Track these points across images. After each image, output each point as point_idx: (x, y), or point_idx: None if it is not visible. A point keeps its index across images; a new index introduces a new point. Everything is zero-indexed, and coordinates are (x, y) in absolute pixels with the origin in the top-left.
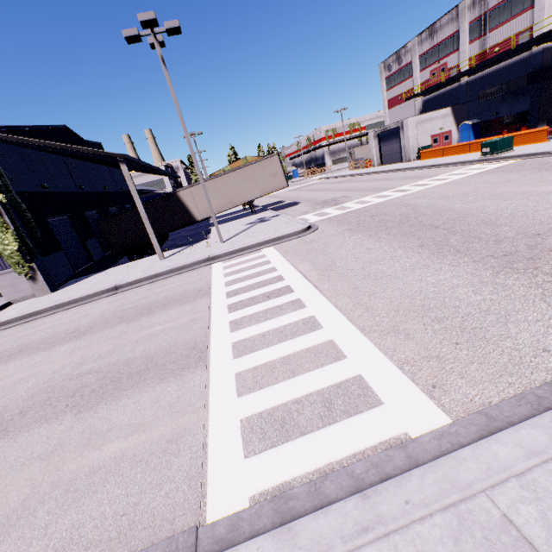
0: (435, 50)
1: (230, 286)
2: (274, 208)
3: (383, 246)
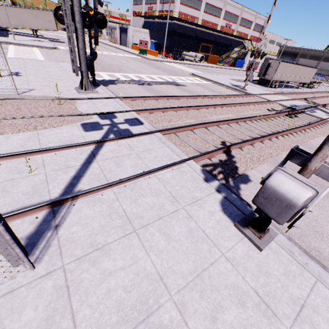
0: None
1: (16, 50)
2: (51, 40)
3: (69, 56)
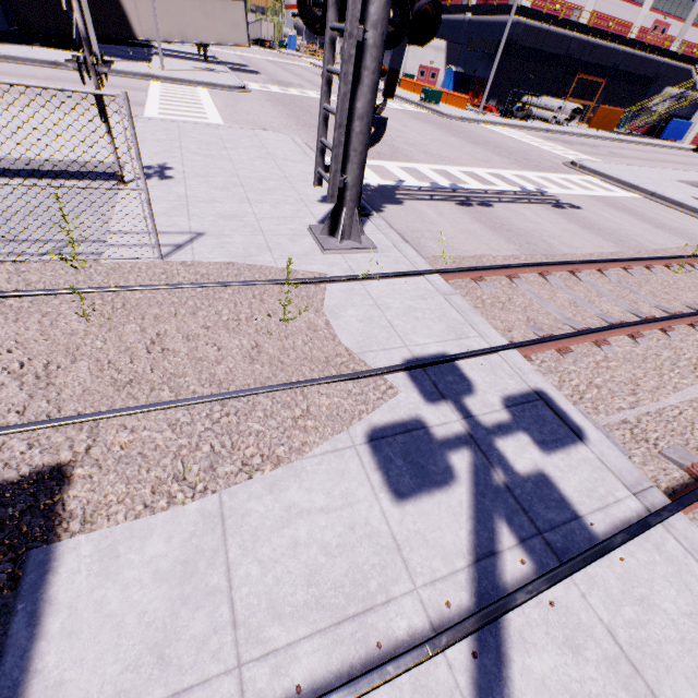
0: None
1: (164, 94)
2: (233, 68)
3: (272, 109)
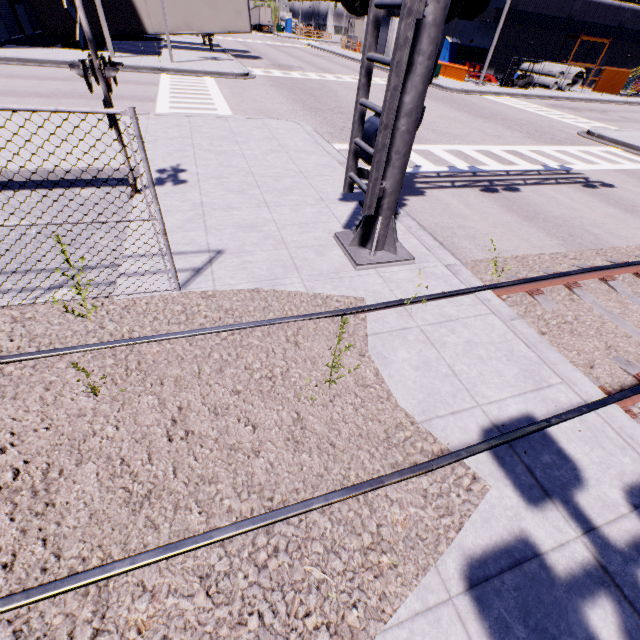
0: None
1: (174, 86)
2: (236, 55)
3: (277, 95)
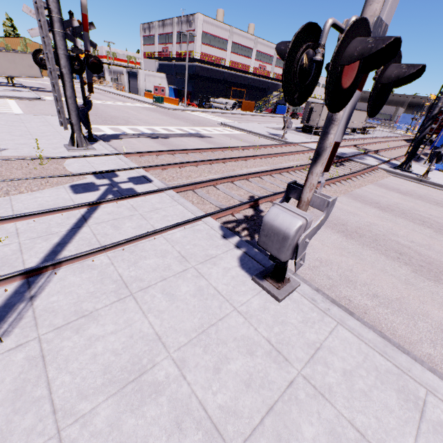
0: (165, 36)
1: None
2: (34, 89)
3: None
